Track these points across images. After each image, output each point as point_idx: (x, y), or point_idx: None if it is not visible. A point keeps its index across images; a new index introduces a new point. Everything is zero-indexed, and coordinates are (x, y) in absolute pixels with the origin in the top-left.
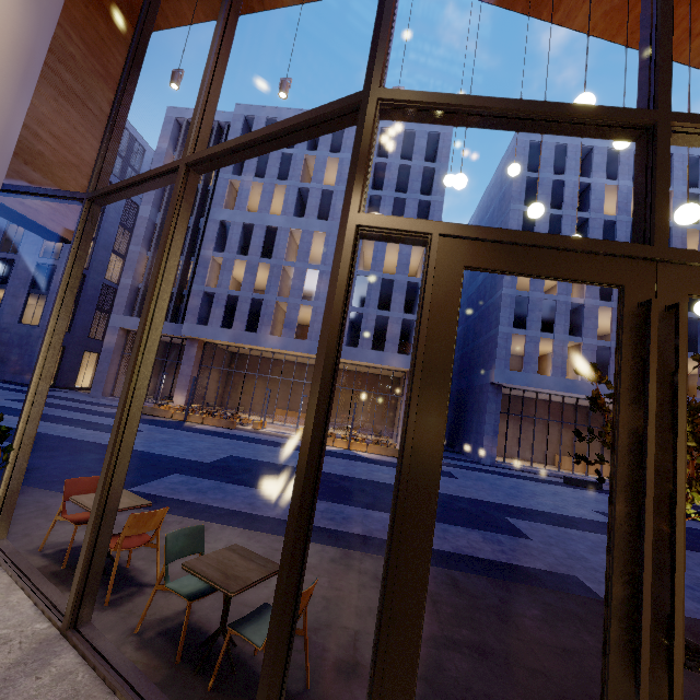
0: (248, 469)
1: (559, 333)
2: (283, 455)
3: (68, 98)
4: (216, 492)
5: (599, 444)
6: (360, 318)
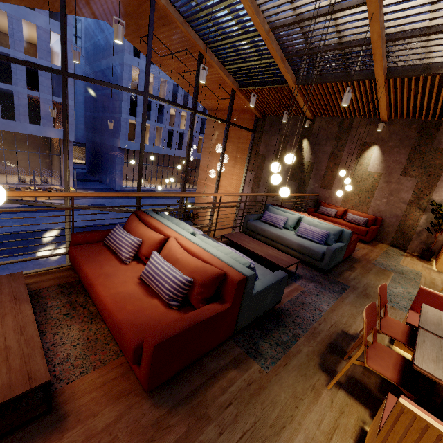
0: (2, 244)
1: (153, 121)
2: (3, 222)
3: None
4: (13, 266)
5: (166, 169)
6: (7, 90)
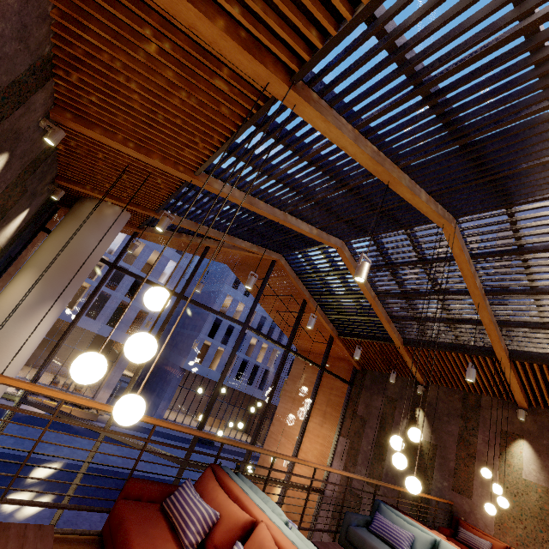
0: None
1: (229, 346)
2: None
3: (3, 279)
4: None
5: (224, 406)
6: (107, 293)
